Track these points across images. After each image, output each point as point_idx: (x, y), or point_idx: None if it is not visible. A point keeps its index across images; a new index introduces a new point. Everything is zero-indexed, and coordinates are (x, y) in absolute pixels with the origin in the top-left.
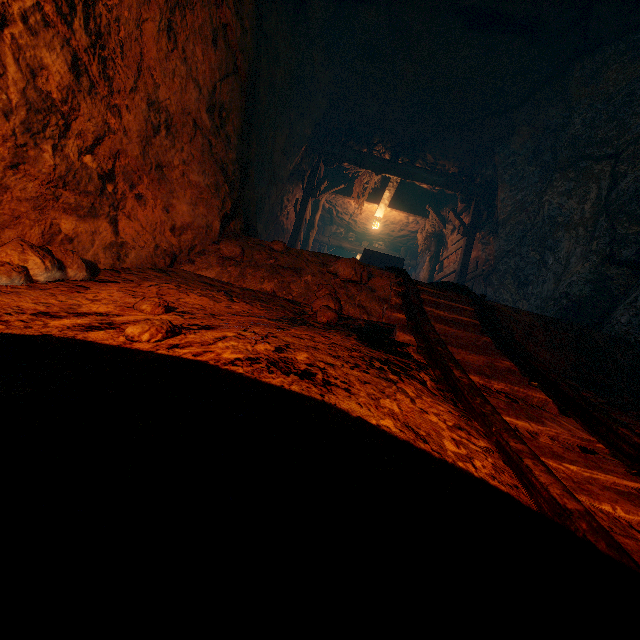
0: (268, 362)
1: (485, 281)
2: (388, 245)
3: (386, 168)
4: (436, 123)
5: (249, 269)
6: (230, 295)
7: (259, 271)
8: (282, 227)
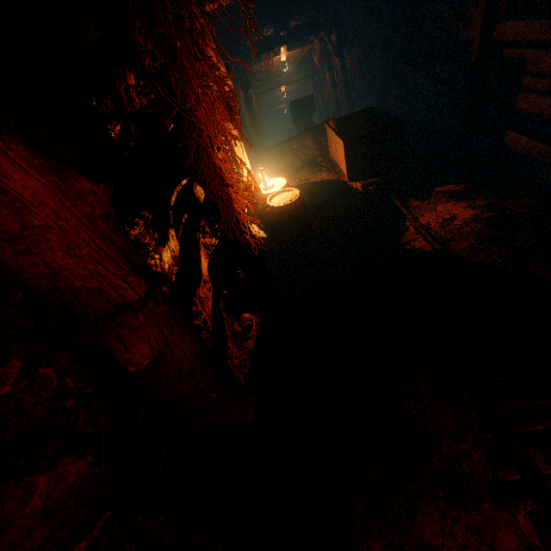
0: (300, 182)
1: (359, 79)
2: (298, 64)
3: (277, 45)
4: (290, 1)
5: (272, 163)
6: (276, 174)
7: (275, 162)
8: (241, 115)
